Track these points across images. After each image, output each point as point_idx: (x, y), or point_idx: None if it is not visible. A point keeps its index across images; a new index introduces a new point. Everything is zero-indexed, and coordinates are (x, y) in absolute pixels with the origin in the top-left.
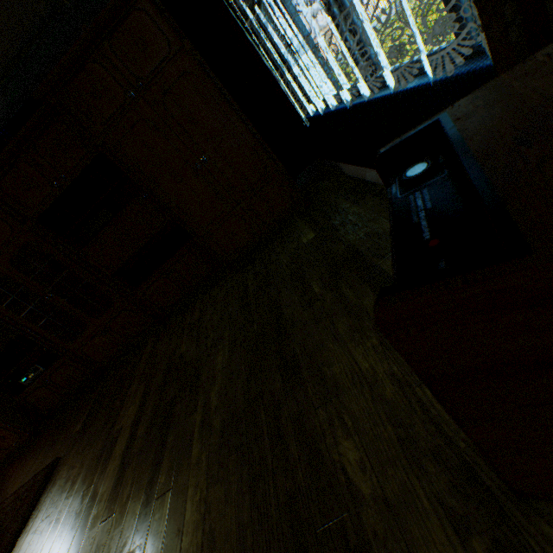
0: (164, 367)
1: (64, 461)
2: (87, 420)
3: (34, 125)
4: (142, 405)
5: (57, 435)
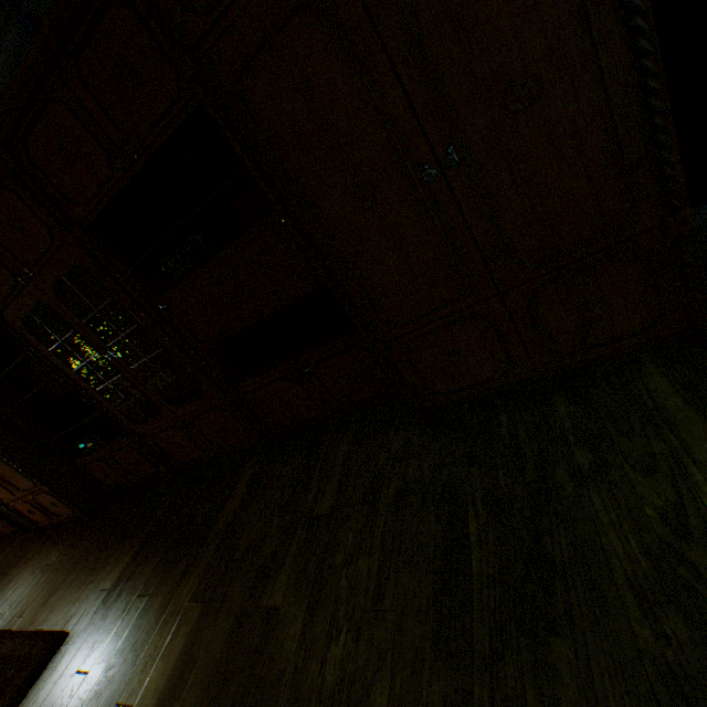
0: (235, 609)
1: (64, 656)
2: (122, 579)
3: (69, 7)
4: (168, 695)
5: (97, 553)
